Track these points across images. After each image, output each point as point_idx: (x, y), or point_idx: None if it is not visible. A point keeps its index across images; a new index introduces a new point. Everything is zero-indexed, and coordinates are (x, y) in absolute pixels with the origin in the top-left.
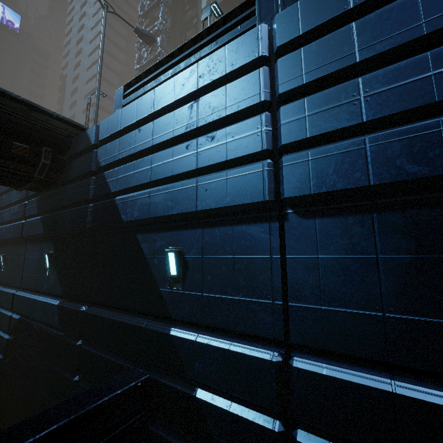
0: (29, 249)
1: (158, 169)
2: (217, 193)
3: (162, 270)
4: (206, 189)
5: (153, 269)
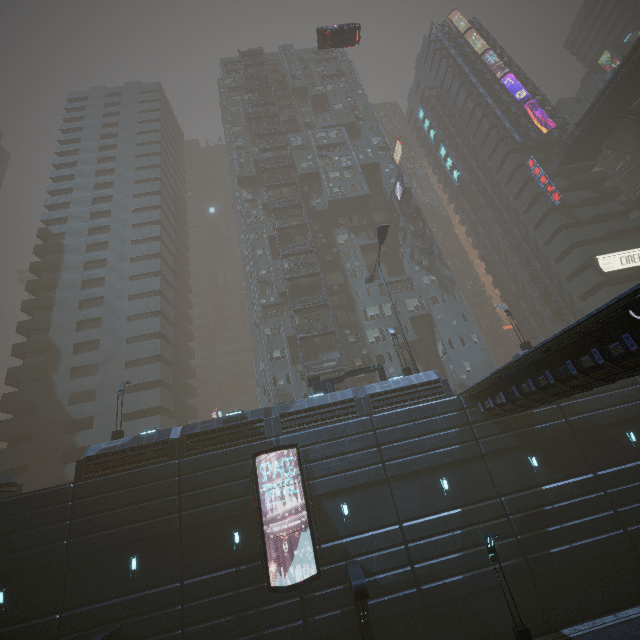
0: (493, 462)
1: (606, 401)
2: (638, 409)
3: (627, 441)
4: (633, 408)
5: (622, 442)
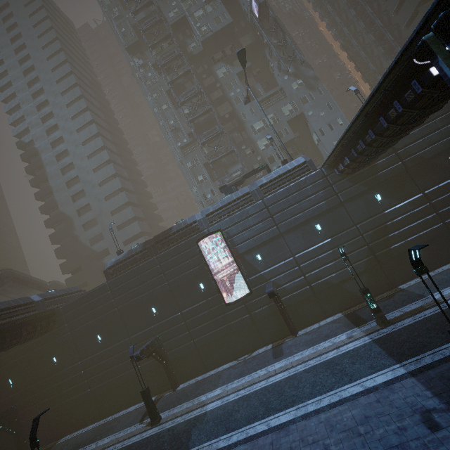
0: (349, 205)
1: (434, 139)
2: None
3: (449, 164)
4: None
5: (446, 165)
